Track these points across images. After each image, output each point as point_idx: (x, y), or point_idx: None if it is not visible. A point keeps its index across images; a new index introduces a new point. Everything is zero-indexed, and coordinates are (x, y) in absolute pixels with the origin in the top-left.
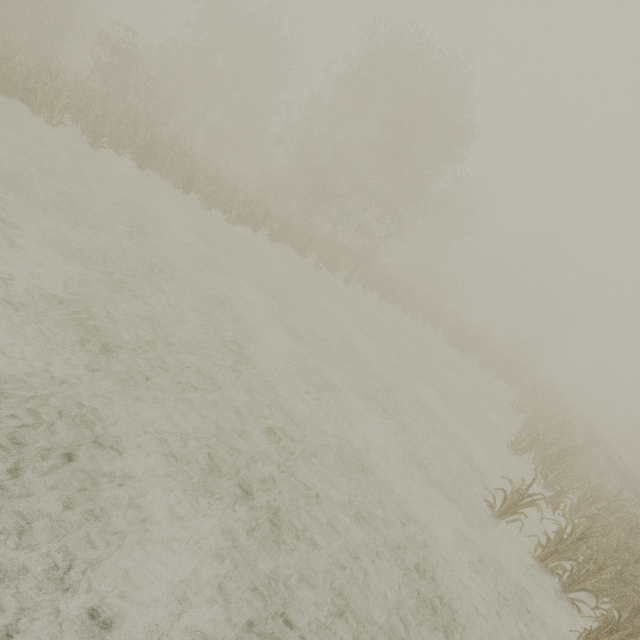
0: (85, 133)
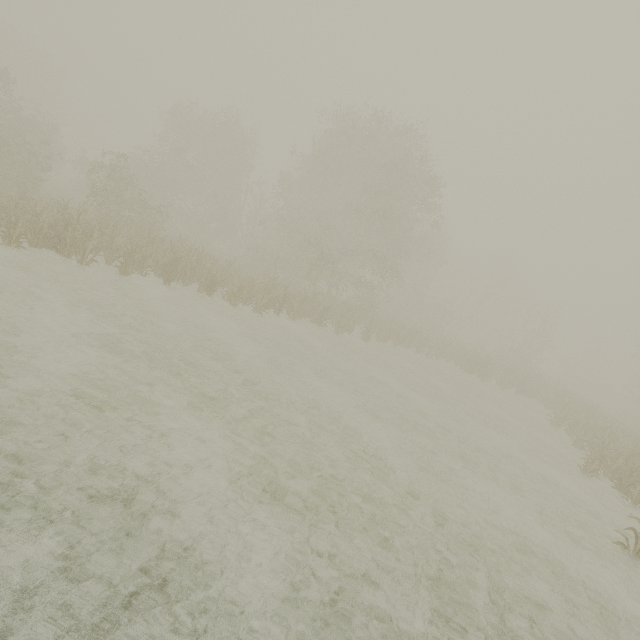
0: (116, 265)
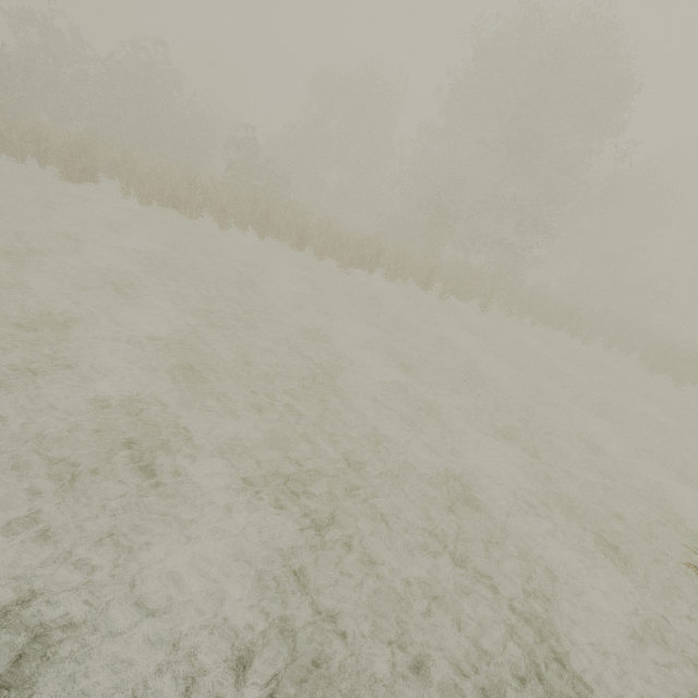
0: (215, 219)
